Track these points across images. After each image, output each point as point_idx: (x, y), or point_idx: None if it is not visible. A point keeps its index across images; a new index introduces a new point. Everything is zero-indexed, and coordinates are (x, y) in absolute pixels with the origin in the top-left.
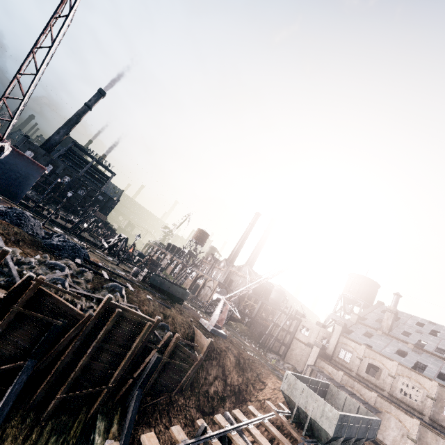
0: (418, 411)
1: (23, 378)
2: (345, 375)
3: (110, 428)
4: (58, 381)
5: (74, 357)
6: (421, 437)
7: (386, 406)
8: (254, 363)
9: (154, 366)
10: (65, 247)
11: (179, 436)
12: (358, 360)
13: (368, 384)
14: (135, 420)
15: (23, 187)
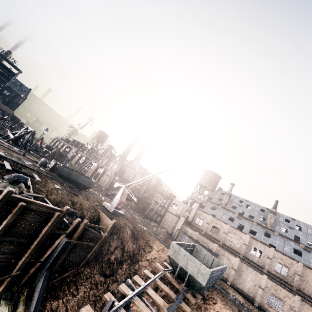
0: (237, 252)
1: None
2: (200, 235)
3: (16, 310)
4: None
5: None
6: (239, 267)
7: (222, 251)
8: (144, 233)
9: (63, 250)
10: None
11: None
12: (207, 224)
13: (211, 238)
14: (43, 296)
15: None
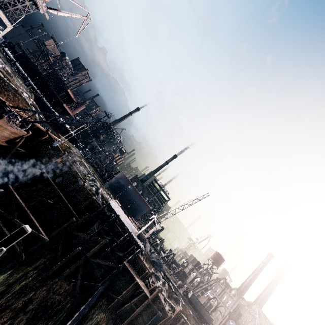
0: None
1: None
2: None
3: None
4: None
5: None
6: None
7: None
8: None
9: None
10: (158, 263)
11: None
12: None
13: None
14: None
15: (138, 214)
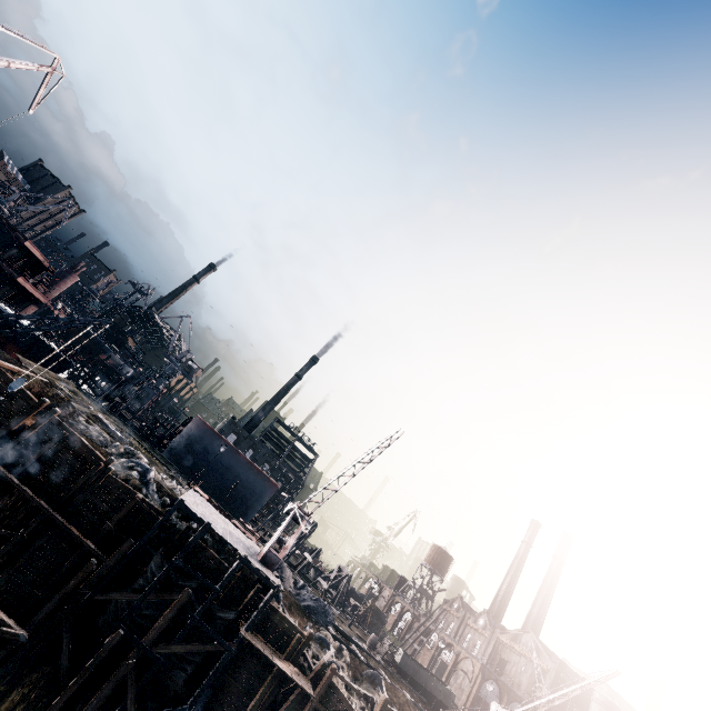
0: None
1: None
2: None
3: None
4: None
5: None
6: None
7: None
8: None
9: None
10: (318, 609)
11: None
12: None
13: None
14: None
15: (254, 507)
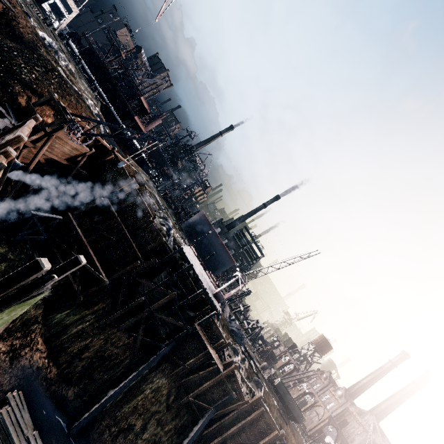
0: None
1: (209, 418)
2: None
3: None
4: (217, 431)
5: (230, 422)
6: None
7: None
8: None
9: None
10: (238, 334)
11: None
12: None
13: None
14: None
15: (219, 269)
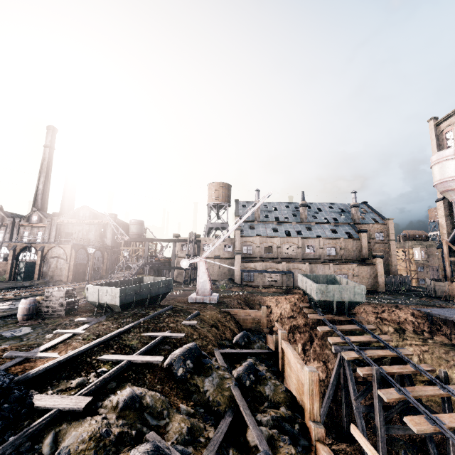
0: (296, 259)
1: None
2: (264, 263)
3: None
4: None
5: None
6: (310, 270)
7: (291, 266)
8: (249, 298)
9: None
10: None
11: (395, 395)
12: (258, 248)
13: (268, 260)
14: None
15: None
